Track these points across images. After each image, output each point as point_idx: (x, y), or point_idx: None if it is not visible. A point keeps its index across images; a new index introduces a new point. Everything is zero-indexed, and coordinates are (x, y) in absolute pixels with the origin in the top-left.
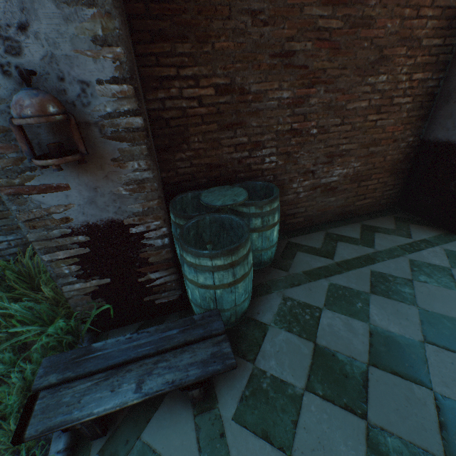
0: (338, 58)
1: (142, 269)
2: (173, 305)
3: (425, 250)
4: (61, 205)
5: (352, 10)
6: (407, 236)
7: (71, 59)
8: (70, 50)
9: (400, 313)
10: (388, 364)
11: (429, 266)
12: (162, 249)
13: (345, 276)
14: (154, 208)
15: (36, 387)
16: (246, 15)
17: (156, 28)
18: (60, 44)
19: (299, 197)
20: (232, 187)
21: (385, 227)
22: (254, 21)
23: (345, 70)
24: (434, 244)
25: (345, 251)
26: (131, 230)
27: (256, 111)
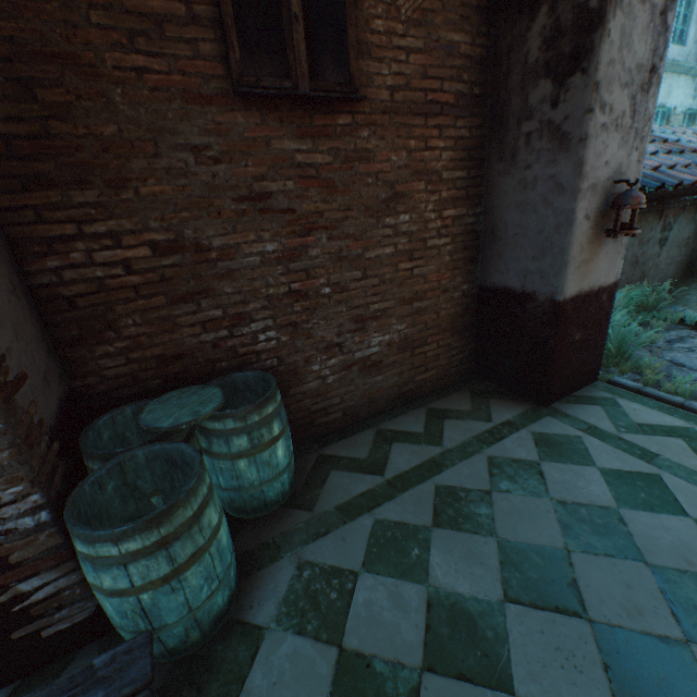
0: (336, 198)
1: None
2: (86, 629)
3: (508, 438)
4: None
5: (340, 142)
6: (487, 418)
7: None
8: None
9: (472, 554)
10: (452, 660)
11: (514, 464)
12: (37, 533)
13: (398, 502)
14: (4, 465)
15: None
16: (185, 151)
17: (30, 171)
18: None
19: (327, 383)
20: (203, 388)
21: (458, 409)
22: (198, 158)
23: (350, 211)
24: (519, 425)
25: (402, 458)
26: None
27: (229, 272)
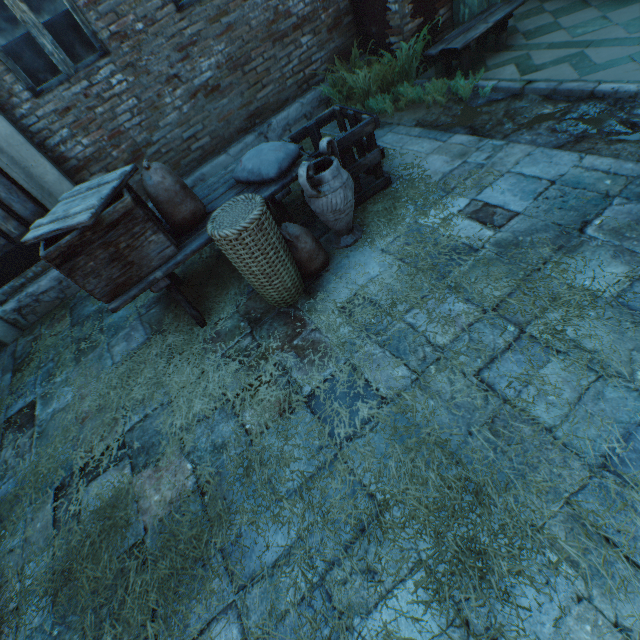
0: None
1: (436, 7)
2: None
3: None
4: None
5: None
6: None
7: None
8: None
9: None
10: None
11: None
12: None
13: None
14: None
15: (438, 51)
16: None
17: None
18: None
19: None
20: None
21: None
22: None
23: None
24: None
25: None
26: None
27: None
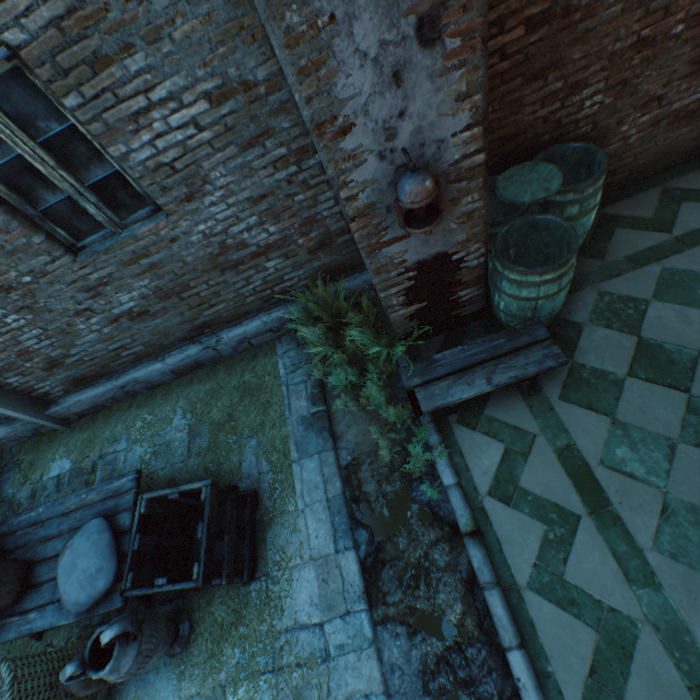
0: None
1: (454, 290)
2: (474, 316)
3: None
4: (401, 251)
5: None
6: None
7: (433, 125)
8: (434, 117)
9: None
10: None
11: None
12: (475, 269)
13: (686, 256)
14: (476, 233)
15: (408, 387)
16: None
17: None
18: (427, 115)
19: (627, 144)
20: (536, 165)
21: None
22: None
23: None
24: None
25: (692, 218)
26: (452, 258)
27: (583, 35)
